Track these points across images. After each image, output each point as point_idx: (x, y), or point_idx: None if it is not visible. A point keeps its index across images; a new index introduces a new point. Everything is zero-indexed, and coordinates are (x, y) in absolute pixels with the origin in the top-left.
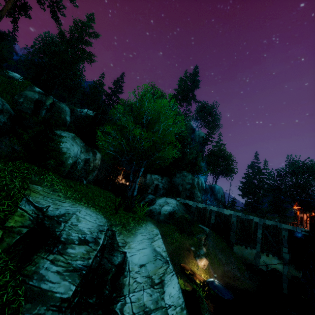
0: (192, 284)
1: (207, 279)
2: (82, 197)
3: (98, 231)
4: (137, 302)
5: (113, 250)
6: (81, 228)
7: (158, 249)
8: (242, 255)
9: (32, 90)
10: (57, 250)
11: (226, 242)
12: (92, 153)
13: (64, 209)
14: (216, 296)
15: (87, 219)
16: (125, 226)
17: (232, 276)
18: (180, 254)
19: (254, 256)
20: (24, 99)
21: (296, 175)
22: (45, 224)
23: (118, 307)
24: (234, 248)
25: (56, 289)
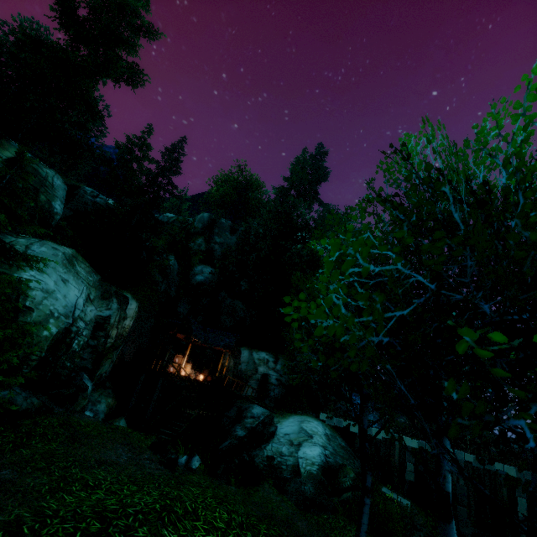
0: None
1: None
2: None
3: None
4: None
5: None
6: None
7: None
8: None
9: None
10: None
11: None
12: (118, 301)
13: None
14: None
15: None
16: None
17: None
18: None
19: None
20: None
21: None
22: None
23: None
24: None
25: None
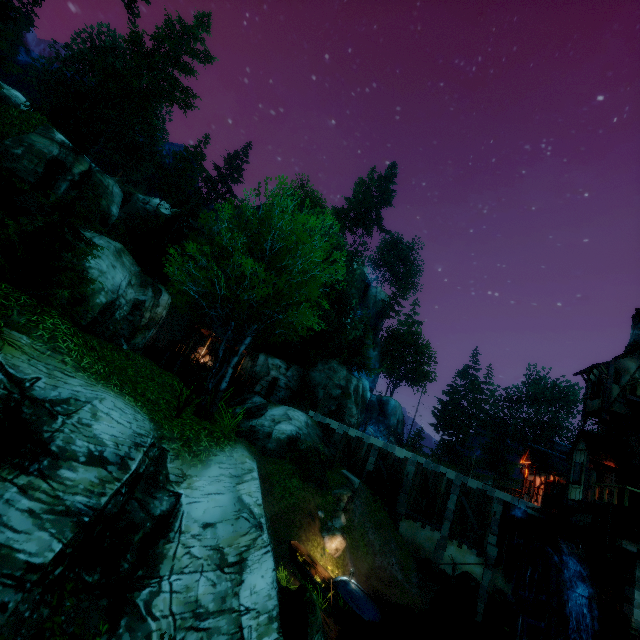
0: (306, 583)
1: (338, 576)
2: (112, 373)
3: (131, 444)
4: (183, 593)
5: (156, 487)
6: (99, 432)
7: (248, 499)
8: (413, 540)
9: (47, 136)
10: (38, 469)
11: (389, 512)
12: (153, 291)
13: (70, 391)
14: (348, 611)
15: (115, 417)
16: (189, 444)
17: (387, 579)
18: (294, 521)
19: (436, 544)
20: (25, 150)
21: (537, 404)
22: (23, 414)
23: (143, 598)
24: (400, 524)
25: (21, 545)
